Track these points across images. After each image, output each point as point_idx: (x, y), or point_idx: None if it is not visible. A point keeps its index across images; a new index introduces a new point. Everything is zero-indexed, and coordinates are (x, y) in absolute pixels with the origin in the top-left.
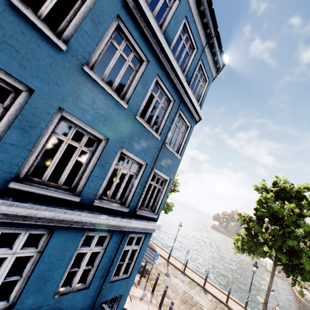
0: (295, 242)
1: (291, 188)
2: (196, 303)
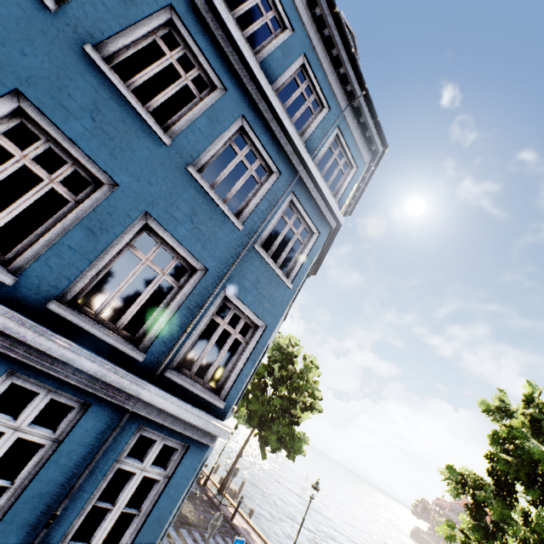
0: None
1: None
2: None
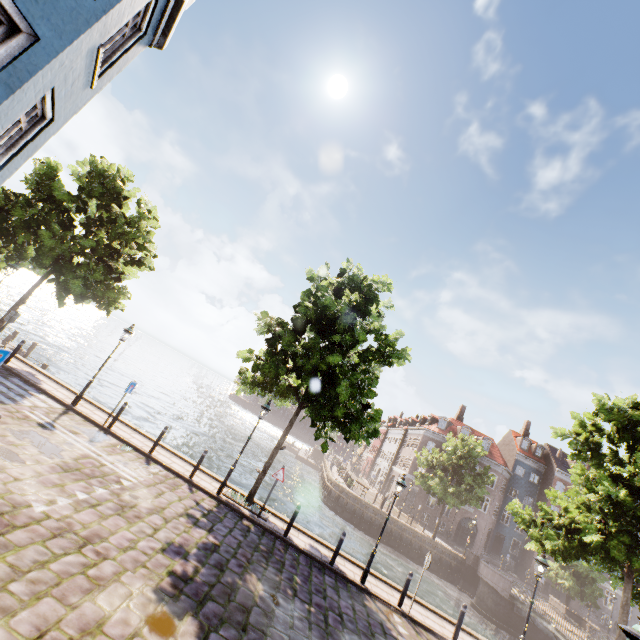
0: (339, 358)
1: (363, 280)
2: (107, 474)
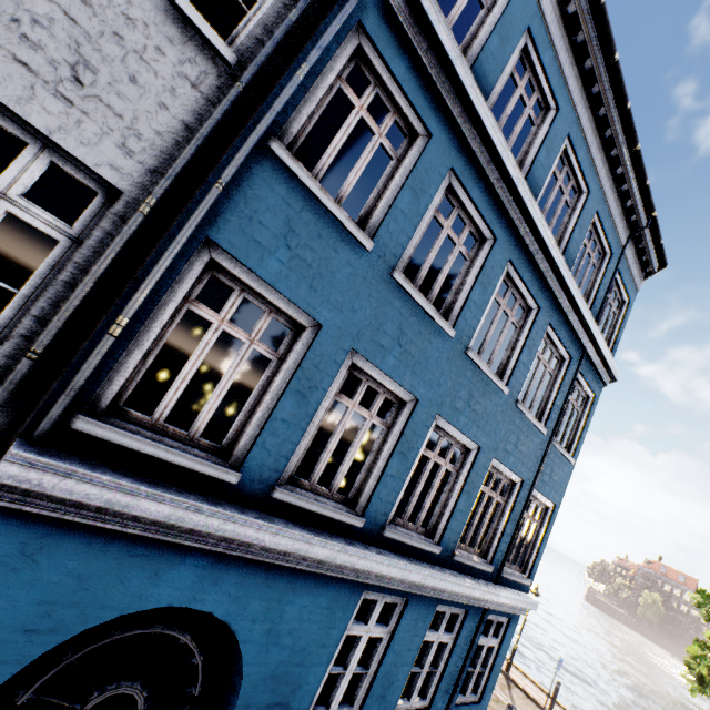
0: None
1: None
2: None
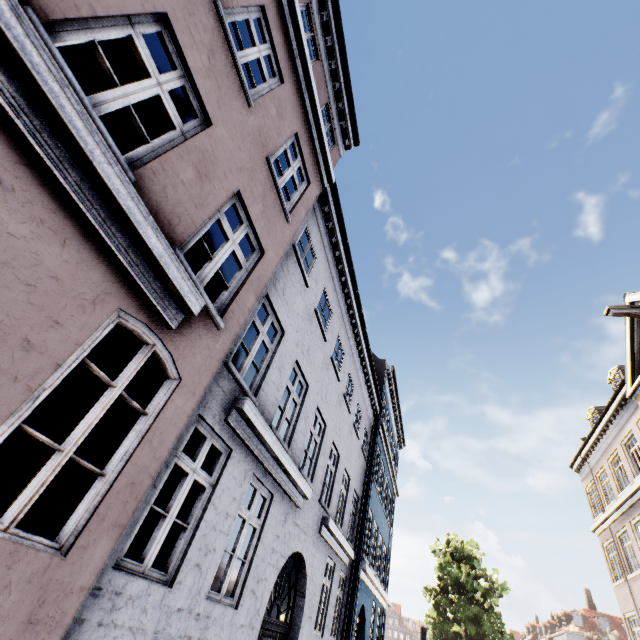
0: (477, 607)
1: (462, 546)
2: None
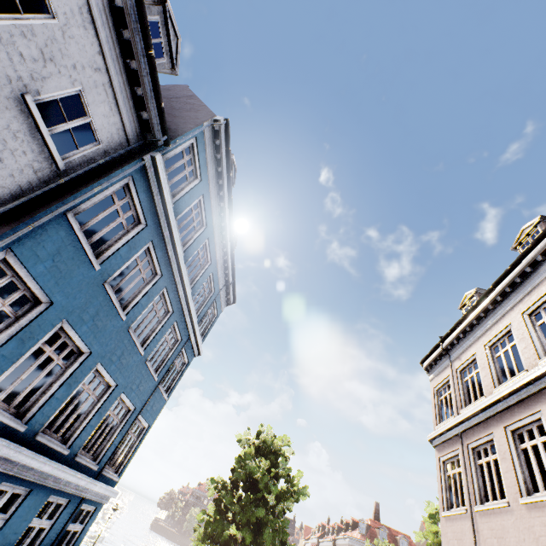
0: (263, 510)
1: (272, 440)
2: None
